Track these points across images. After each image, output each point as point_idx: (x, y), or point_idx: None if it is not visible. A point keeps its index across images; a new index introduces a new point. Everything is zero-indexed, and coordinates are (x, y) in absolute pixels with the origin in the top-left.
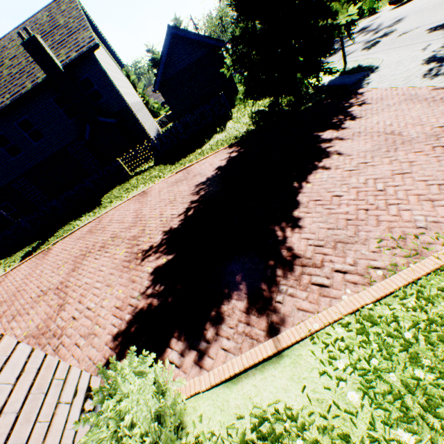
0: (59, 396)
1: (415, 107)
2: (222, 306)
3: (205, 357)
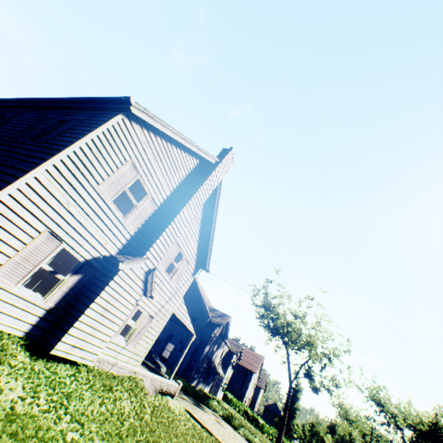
0: None
1: None
2: None
3: None
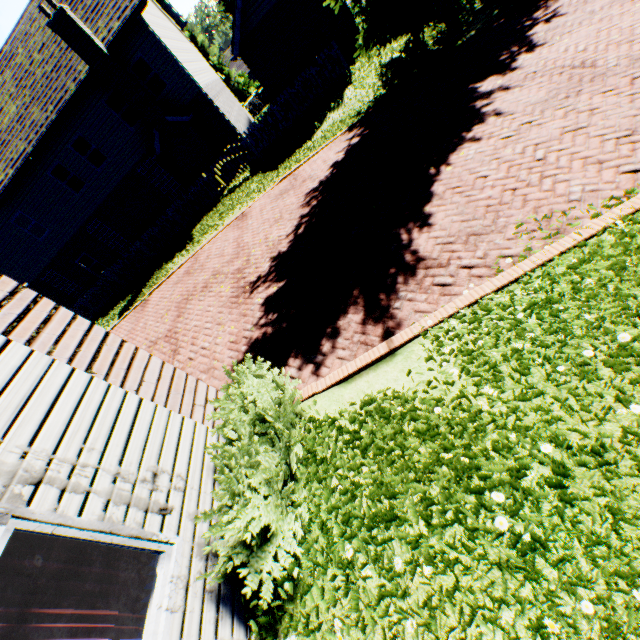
0: (193, 400)
1: (631, 10)
2: (338, 323)
3: (322, 368)
